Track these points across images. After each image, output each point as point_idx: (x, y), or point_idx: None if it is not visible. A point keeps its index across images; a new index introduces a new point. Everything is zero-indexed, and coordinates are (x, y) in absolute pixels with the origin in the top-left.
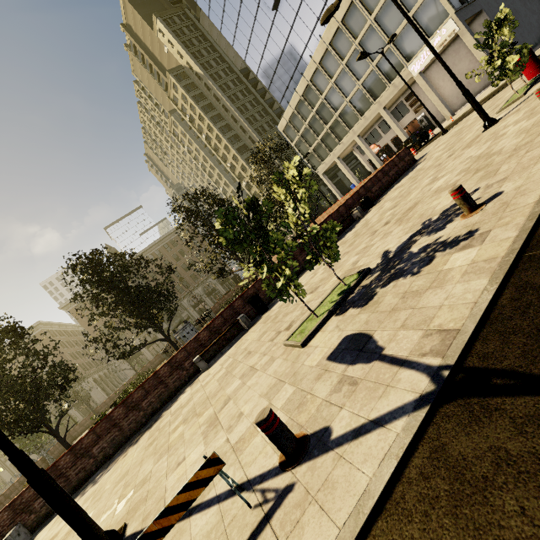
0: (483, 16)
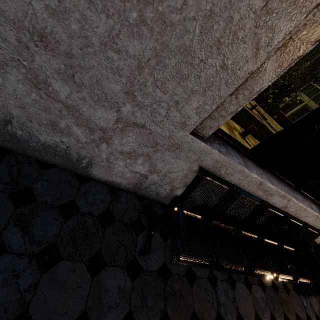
0: None
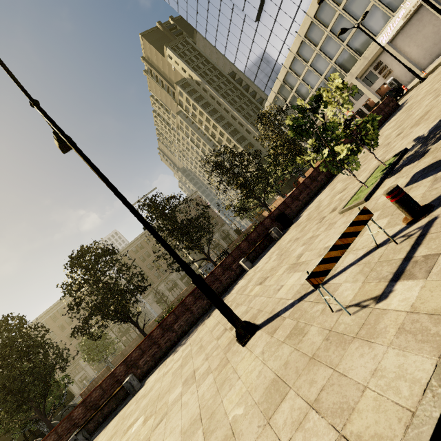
0: None
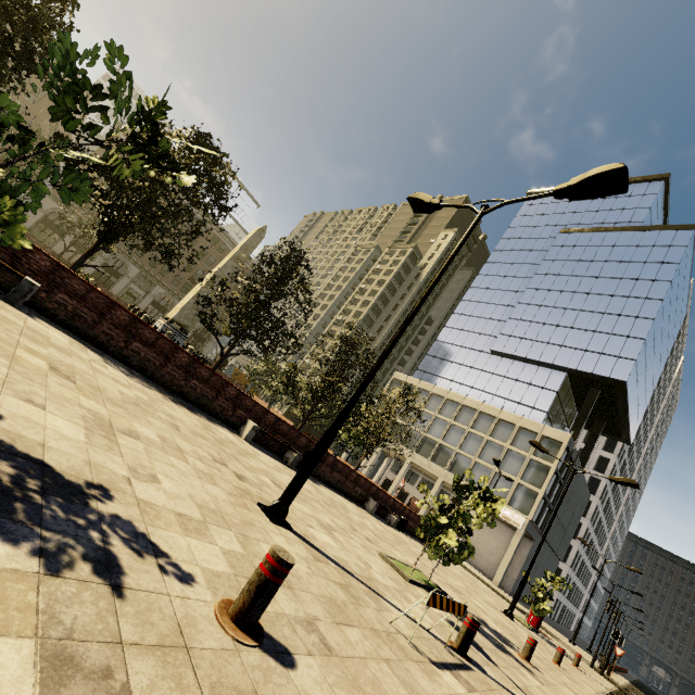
0: (530, 544)
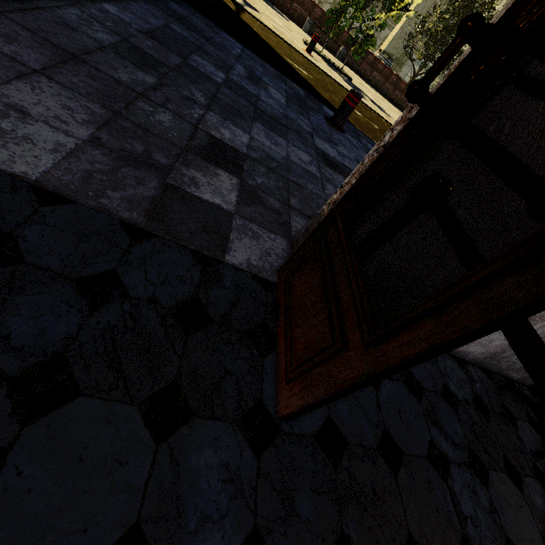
0: None
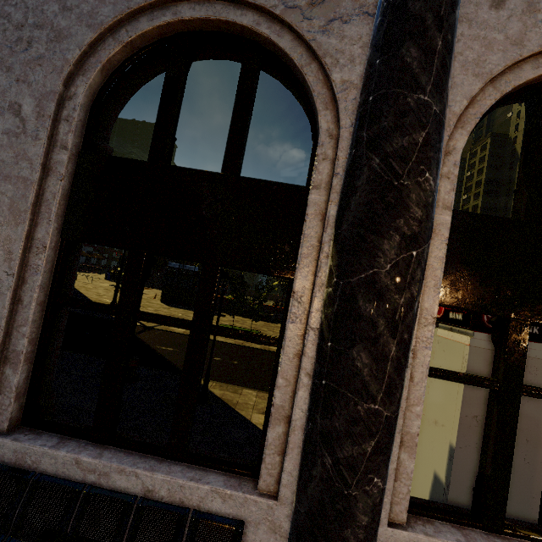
0: None
